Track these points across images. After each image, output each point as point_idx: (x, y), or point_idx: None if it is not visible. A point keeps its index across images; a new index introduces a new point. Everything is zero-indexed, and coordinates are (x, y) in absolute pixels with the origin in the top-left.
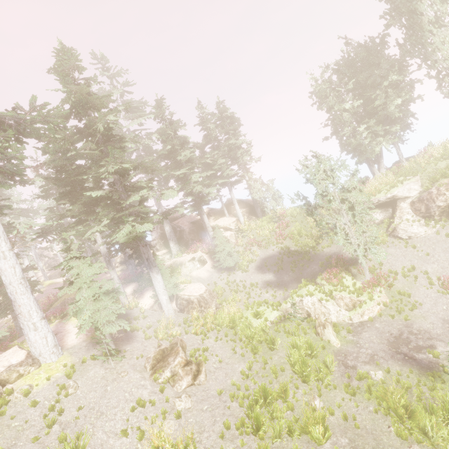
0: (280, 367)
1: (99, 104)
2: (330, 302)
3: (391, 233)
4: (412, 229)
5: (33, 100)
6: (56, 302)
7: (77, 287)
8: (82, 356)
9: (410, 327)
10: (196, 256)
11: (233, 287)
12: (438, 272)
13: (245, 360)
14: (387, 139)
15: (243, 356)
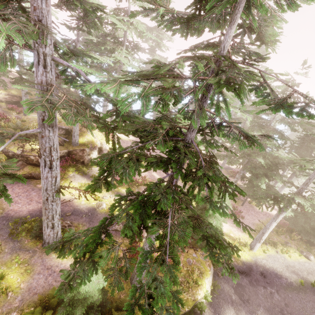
0: None
1: None
2: None
3: None
4: None
5: None
6: None
7: None
8: None
9: None
10: None
11: None
12: None
13: None
14: None
15: None
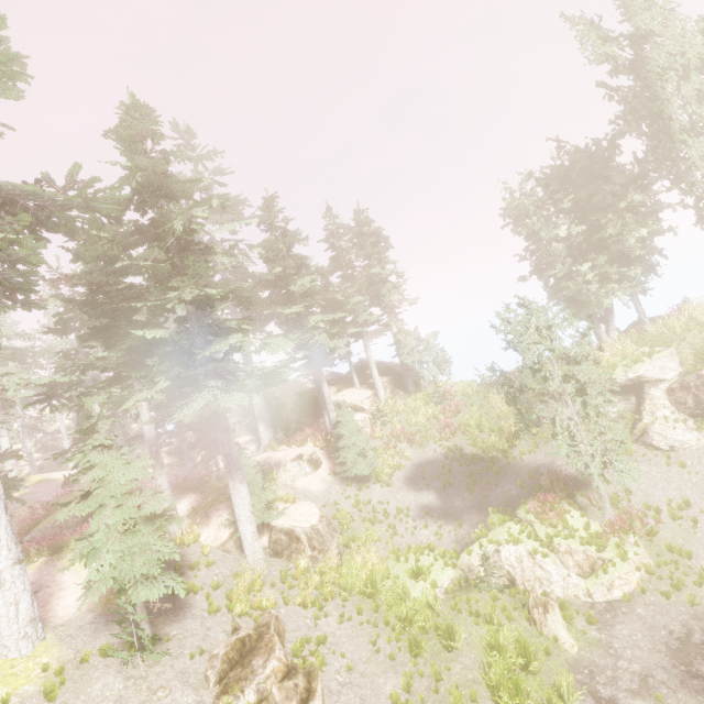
0: (469, 693)
1: (179, 192)
2: (550, 557)
3: (640, 439)
4: (676, 433)
5: (74, 171)
6: (46, 518)
7: (96, 504)
8: (82, 645)
9: (702, 621)
10: (306, 452)
11: (366, 514)
12: None
13: (396, 668)
14: (625, 286)
15: (393, 660)
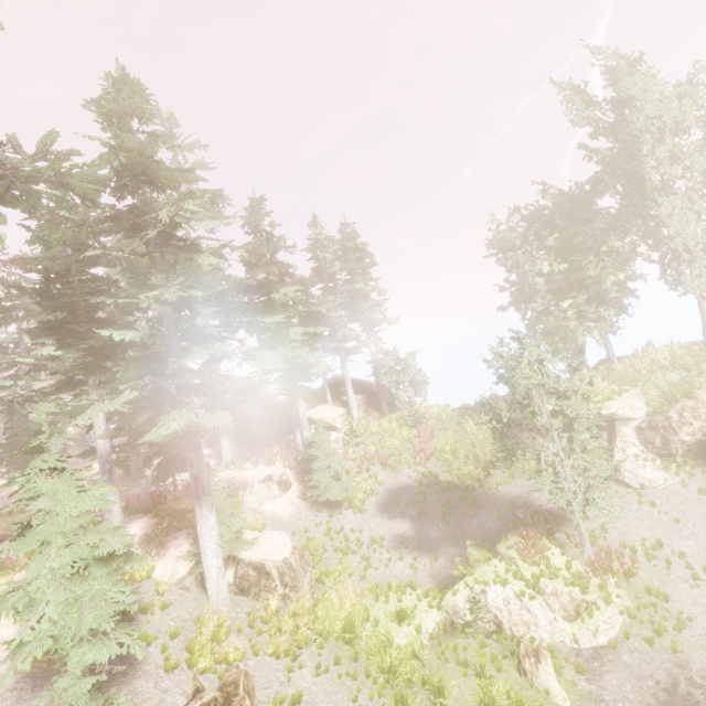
0: None
1: (167, 180)
2: (536, 599)
3: (612, 476)
4: (645, 472)
5: (48, 139)
6: None
7: (39, 543)
8: None
9: (686, 669)
10: (275, 473)
11: (338, 543)
12: (700, 556)
13: None
14: (602, 326)
15: None
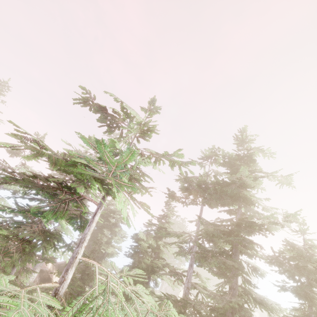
0: None
1: None
2: None
3: None
4: None
5: None
6: None
7: None
8: None
9: None
10: None
11: None
12: None
13: None
14: None
15: None
